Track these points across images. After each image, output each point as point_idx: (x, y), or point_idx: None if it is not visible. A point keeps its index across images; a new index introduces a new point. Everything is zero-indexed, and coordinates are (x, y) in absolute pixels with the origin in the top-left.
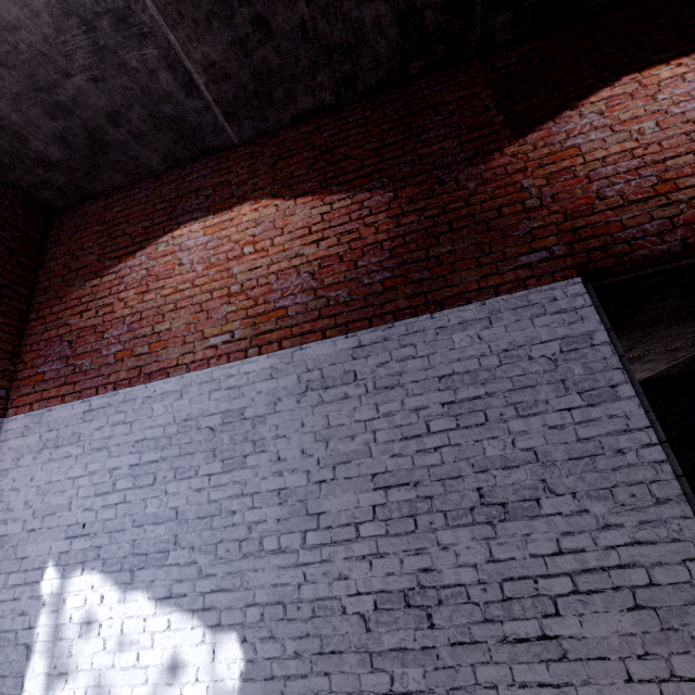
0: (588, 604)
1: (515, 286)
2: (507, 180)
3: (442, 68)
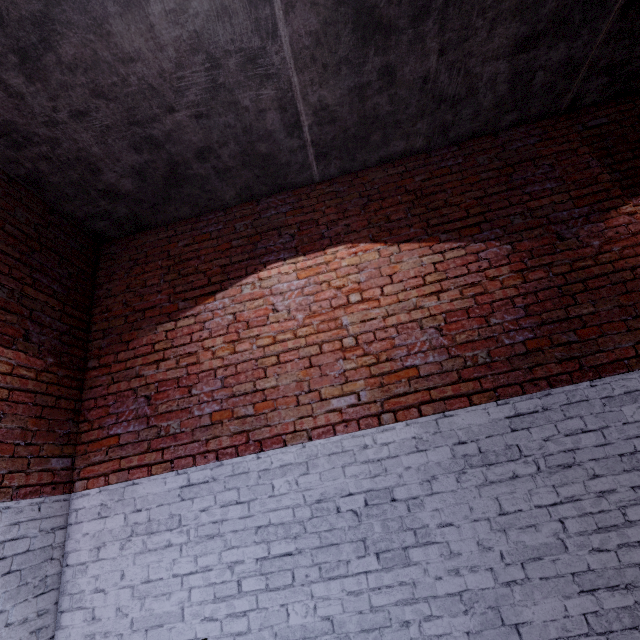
0: None
1: None
2: (633, 240)
3: (529, 122)
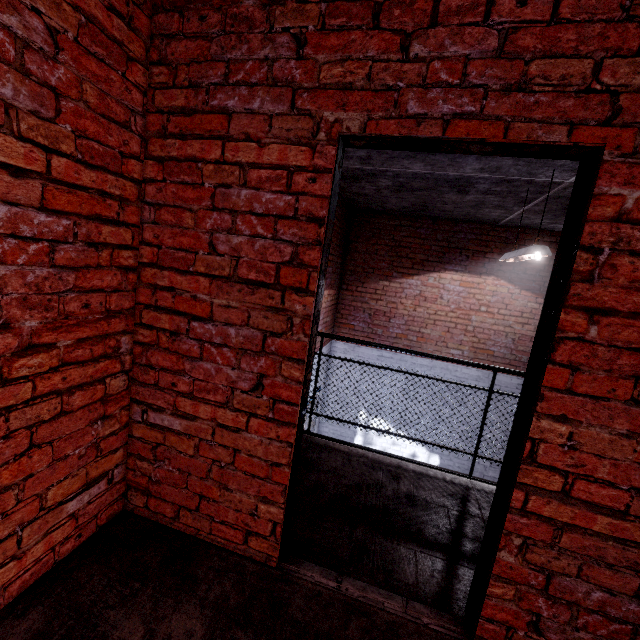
0: None
1: None
2: None
3: None
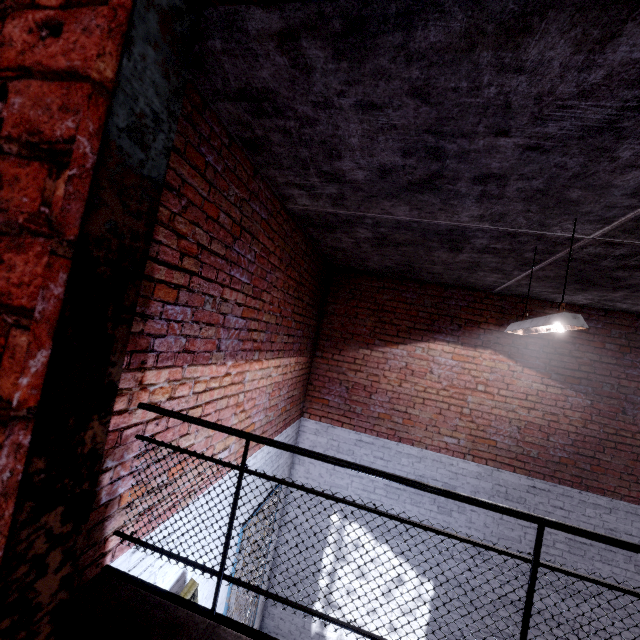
0: (591, 637)
1: (633, 500)
2: None
3: None
